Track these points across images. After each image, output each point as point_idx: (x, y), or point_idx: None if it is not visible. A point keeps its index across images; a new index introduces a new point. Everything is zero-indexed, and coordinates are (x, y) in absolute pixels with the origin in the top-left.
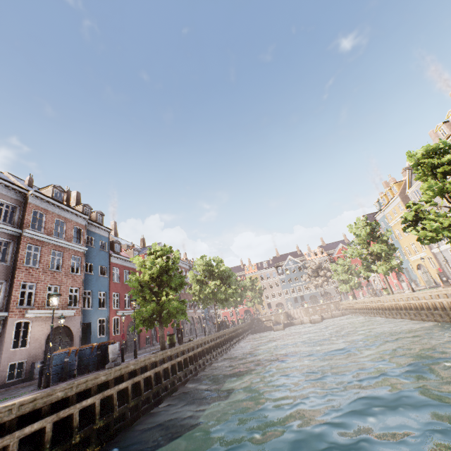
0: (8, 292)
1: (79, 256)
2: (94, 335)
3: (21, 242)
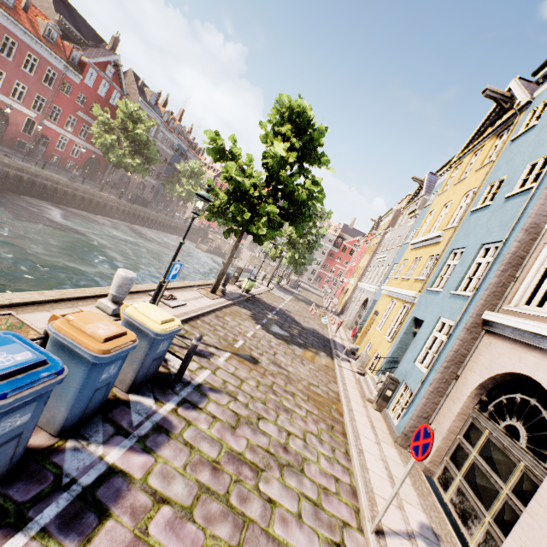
0: None
1: None
2: None
3: None
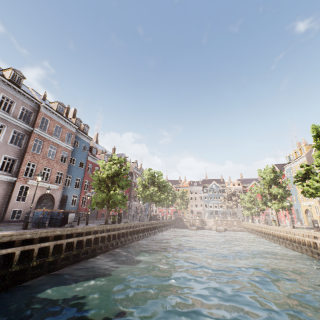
0: (19, 165)
1: (67, 152)
2: (68, 204)
3: (31, 136)
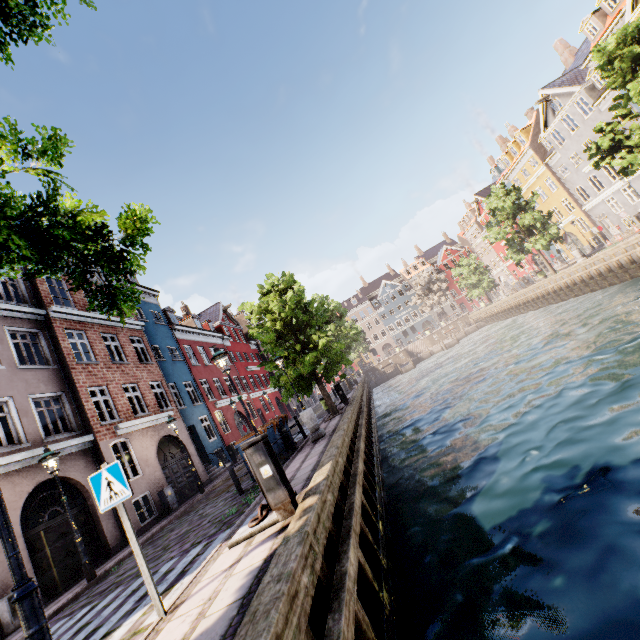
0: (75, 407)
1: (139, 336)
2: (204, 439)
3: (55, 329)
